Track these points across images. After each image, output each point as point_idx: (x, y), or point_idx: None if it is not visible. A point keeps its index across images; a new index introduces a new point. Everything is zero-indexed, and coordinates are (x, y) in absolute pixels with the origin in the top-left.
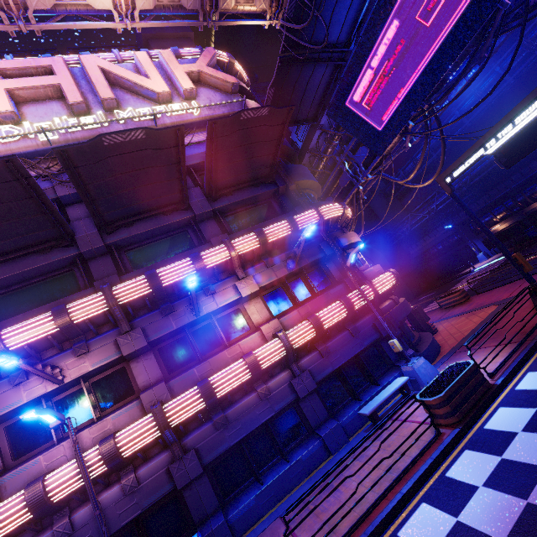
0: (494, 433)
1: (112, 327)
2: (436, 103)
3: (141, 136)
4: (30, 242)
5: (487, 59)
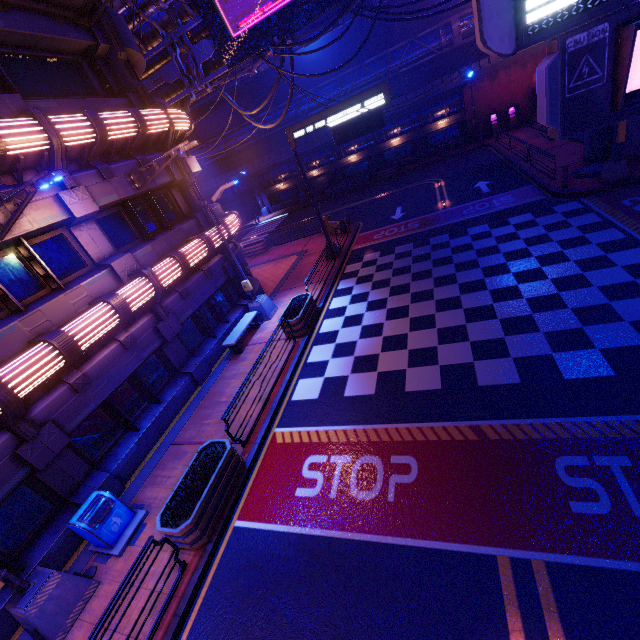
0: (327, 333)
1: None
2: (298, 45)
3: None
4: None
5: (344, 32)
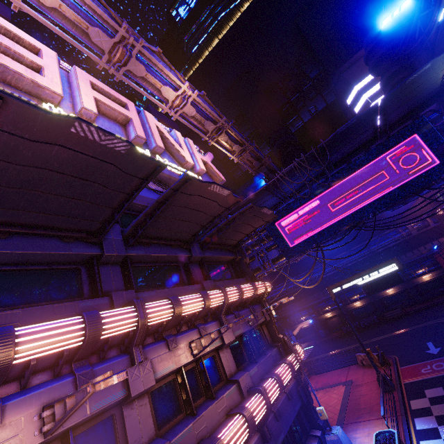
0: None
1: (117, 353)
2: (327, 246)
3: (225, 194)
4: (65, 225)
5: (354, 237)
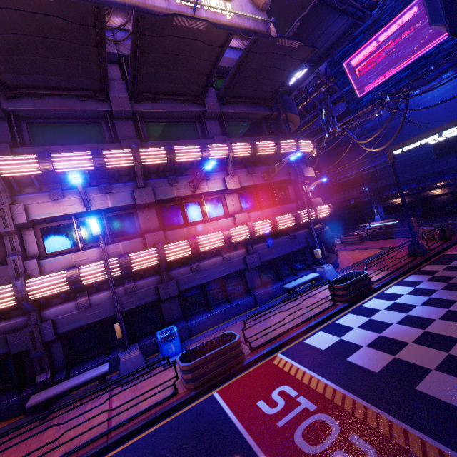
0: (367, 309)
1: (129, 180)
2: (413, 90)
3: (202, 27)
4: (73, 86)
5: None
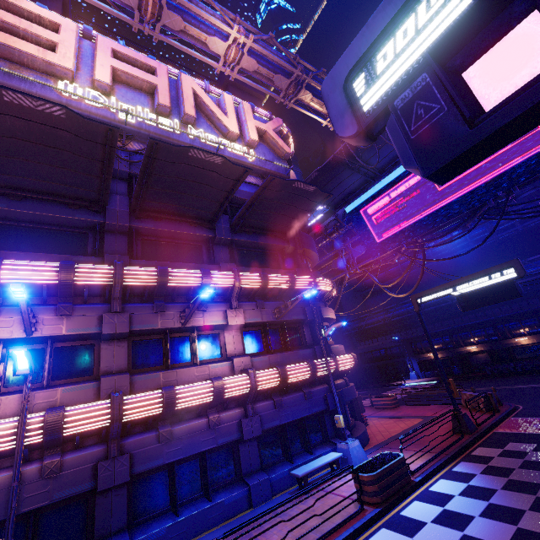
0: (408, 519)
1: (101, 301)
2: (427, 241)
3: (218, 161)
4: (66, 193)
5: (470, 230)
